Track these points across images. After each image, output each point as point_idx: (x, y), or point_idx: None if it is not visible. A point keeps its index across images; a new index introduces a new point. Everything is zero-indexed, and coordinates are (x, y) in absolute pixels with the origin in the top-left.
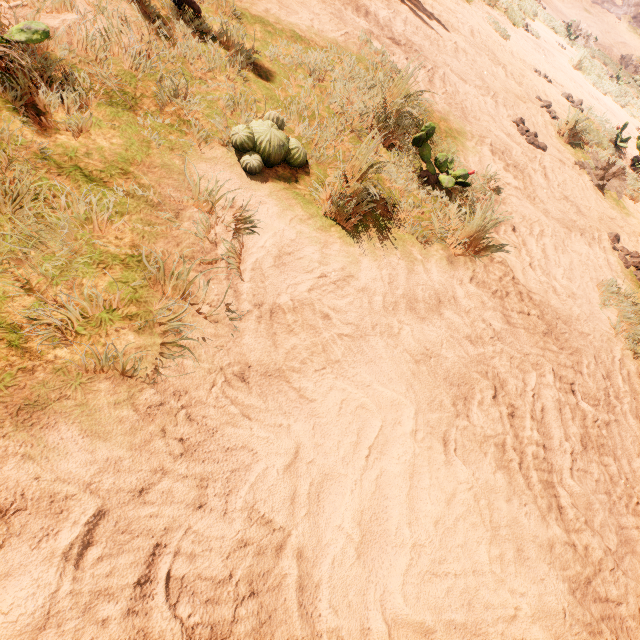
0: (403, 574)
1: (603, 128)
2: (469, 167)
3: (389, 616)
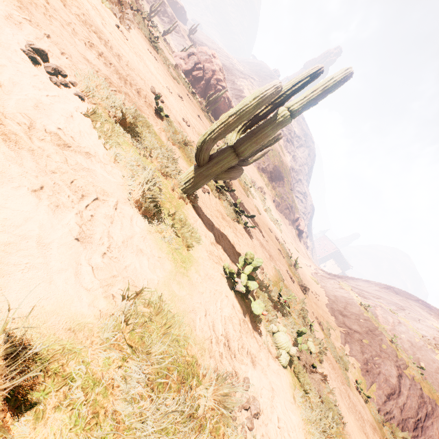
0: None
1: (286, 252)
2: None
3: None
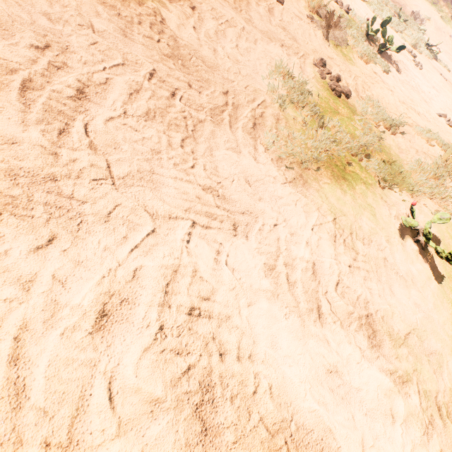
0: None
1: (360, 23)
2: None
3: None
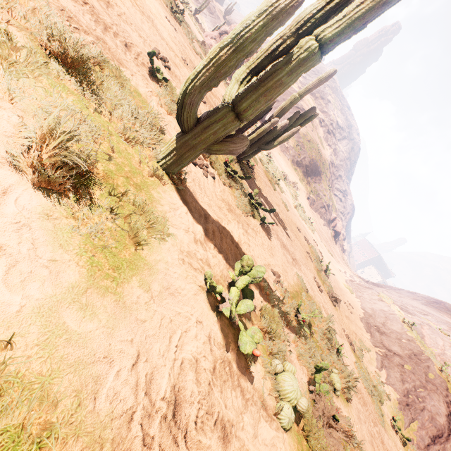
0: None
1: (316, 255)
2: None
3: None
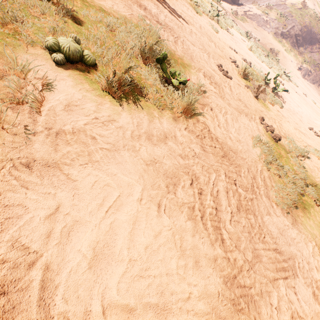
0: (120, 277)
1: (260, 74)
2: (191, 80)
3: (106, 302)
